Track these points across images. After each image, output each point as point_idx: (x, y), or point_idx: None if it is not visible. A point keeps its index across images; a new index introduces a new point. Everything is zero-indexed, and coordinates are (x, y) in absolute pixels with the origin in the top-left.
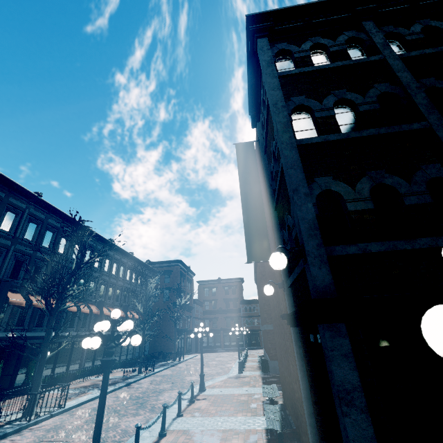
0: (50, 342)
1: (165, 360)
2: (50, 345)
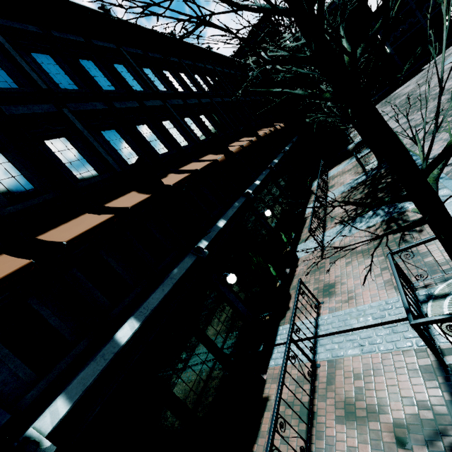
0: (450, 155)
1: (344, 145)
2: (255, 205)
